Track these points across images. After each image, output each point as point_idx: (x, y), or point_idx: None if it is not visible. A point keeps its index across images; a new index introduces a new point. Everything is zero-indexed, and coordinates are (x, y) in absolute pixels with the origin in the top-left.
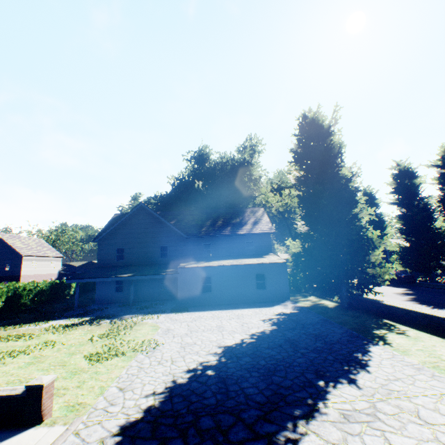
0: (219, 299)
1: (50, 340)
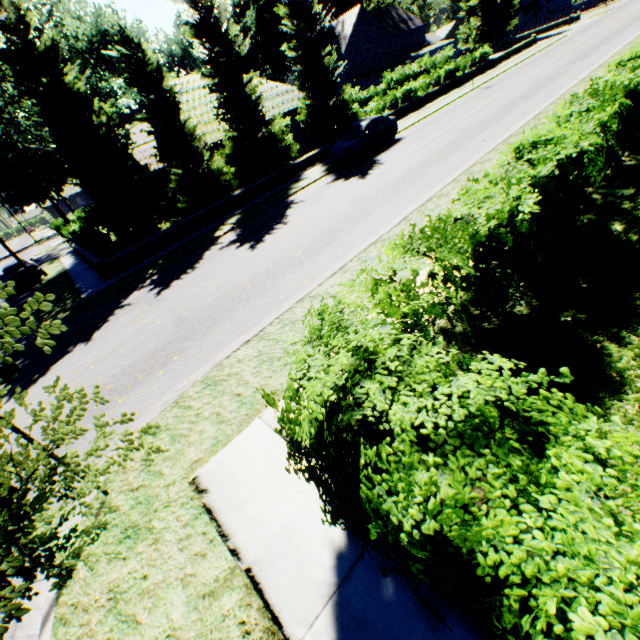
0: None
1: None
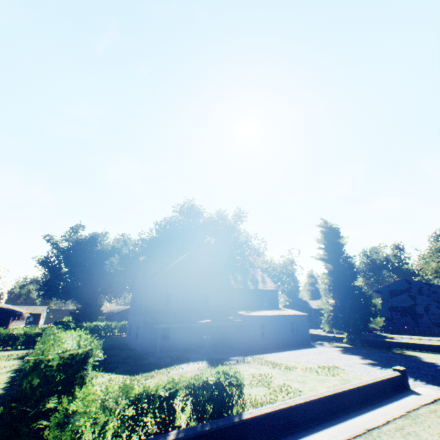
0: (272, 343)
1: (249, 373)
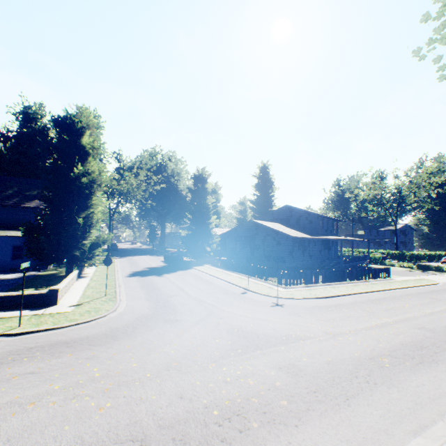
0: None
1: None
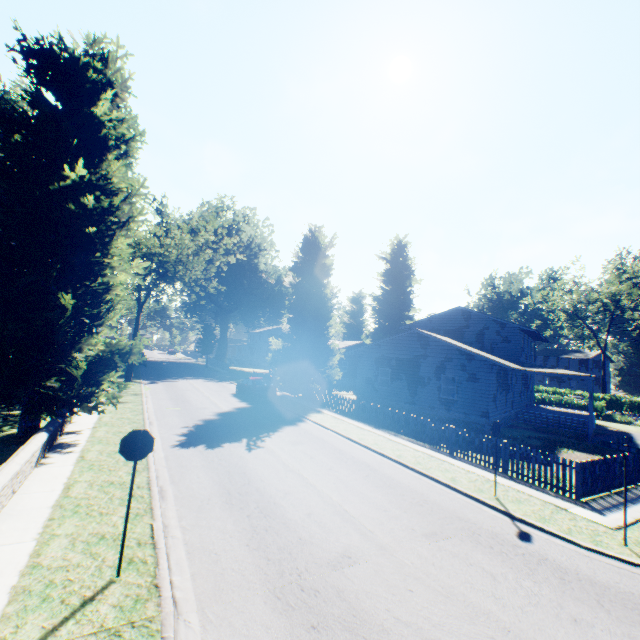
0: None
1: None
